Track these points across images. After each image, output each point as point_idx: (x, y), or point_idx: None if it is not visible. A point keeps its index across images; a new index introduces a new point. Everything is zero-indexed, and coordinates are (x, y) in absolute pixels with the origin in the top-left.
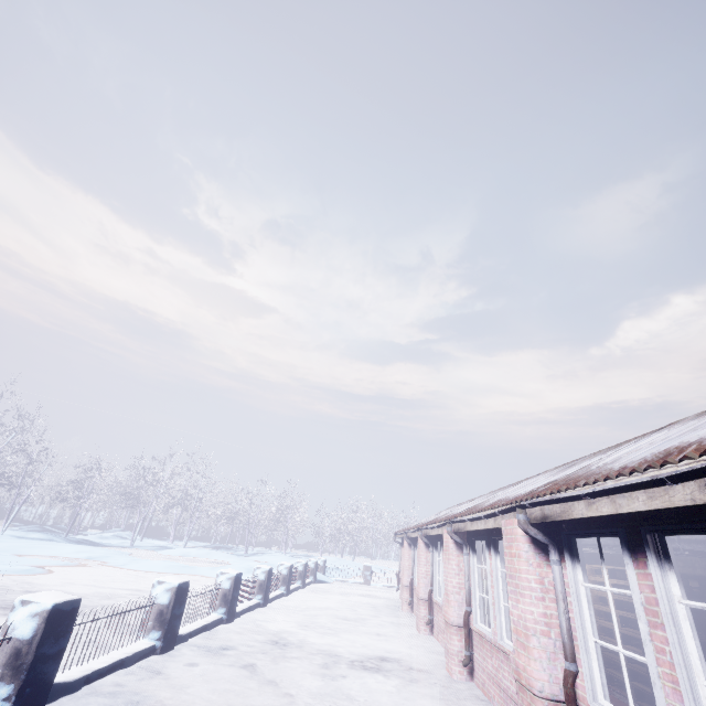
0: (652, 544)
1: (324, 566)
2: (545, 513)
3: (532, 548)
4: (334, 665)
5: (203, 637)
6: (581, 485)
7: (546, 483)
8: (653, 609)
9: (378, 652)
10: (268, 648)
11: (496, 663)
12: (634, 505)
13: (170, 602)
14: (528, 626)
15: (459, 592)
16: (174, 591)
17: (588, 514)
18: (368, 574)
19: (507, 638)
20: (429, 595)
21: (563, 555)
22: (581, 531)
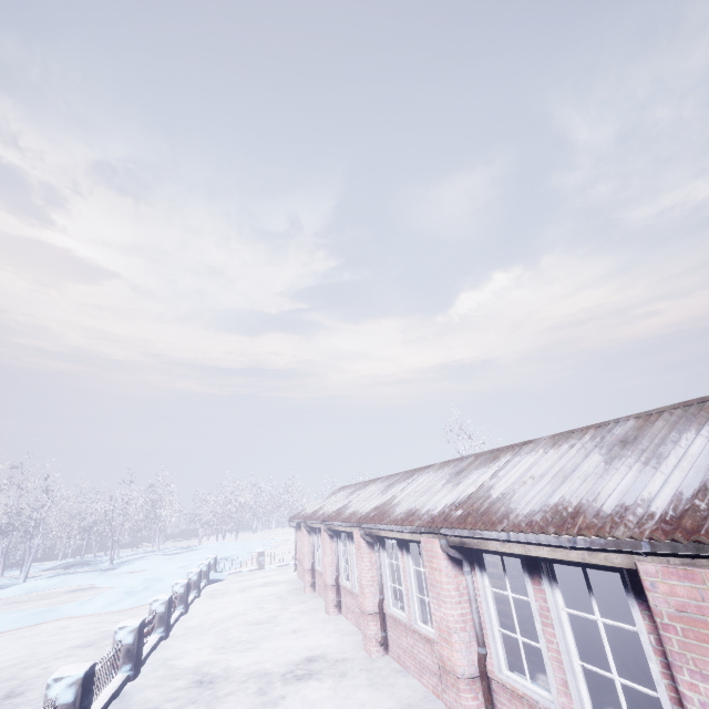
0: (545, 570)
1: (216, 563)
2: (463, 540)
3: (450, 563)
4: (269, 686)
5: (113, 708)
6: (499, 530)
7: (453, 502)
8: (545, 614)
9: (302, 653)
10: (194, 692)
11: (412, 641)
12: (540, 552)
13: (76, 697)
14: (451, 626)
15: (373, 585)
16: (80, 683)
17: (502, 550)
18: (262, 559)
19: (420, 620)
20: (336, 580)
21: (473, 566)
22: (490, 551)
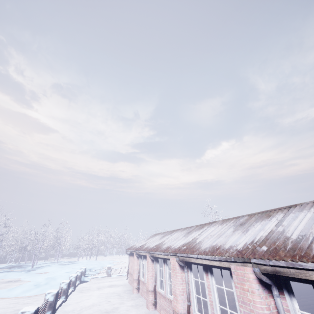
0: None
1: (85, 271)
2: (277, 269)
3: (260, 287)
4: None
5: None
6: None
7: (252, 241)
8: None
9: None
10: None
11: None
12: None
13: None
14: None
15: (183, 294)
16: None
17: None
18: (110, 271)
19: None
20: (154, 288)
21: (280, 290)
22: (302, 280)
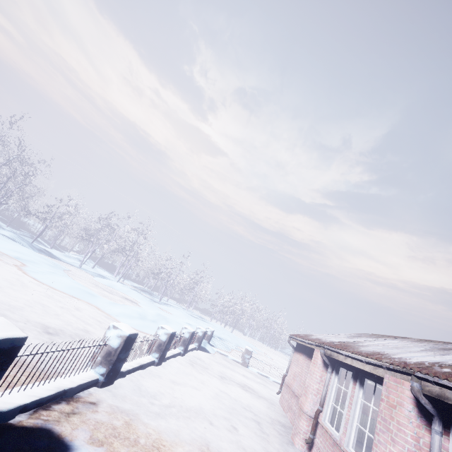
0: None
1: (211, 336)
2: None
3: None
4: None
5: None
6: None
7: None
8: None
9: None
10: None
11: None
12: None
13: None
14: None
15: None
16: None
17: None
18: (248, 357)
19: None
20: None
21: None
22: None
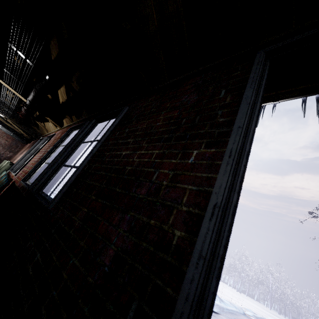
0: None
1: None
2: None
3: None
4: None
5: None
6: None
7: None
8: None
9: None
10: None
11: None
12: None
13: None
14: None
15: None
16: None
17: None
18: None
19: None
20: None
21: None
22: None
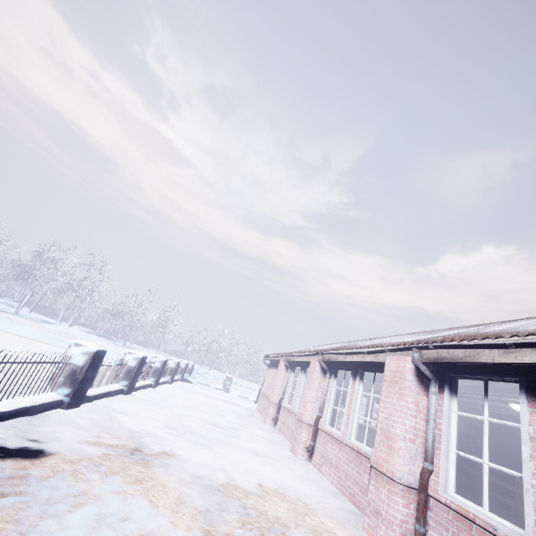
0: None
1: (192, 369)
2: None
3: None
4: (219, 513)
5: (14, 425)
6: None
7: None
8: None
9: (268, 485)
10: (116, 461)
11: None
12: None
13: None
14: None
15: (414, 441)
16: None
17: None
18: (229, 383)
19: None
20: (317, 421)
21: None
22: None
